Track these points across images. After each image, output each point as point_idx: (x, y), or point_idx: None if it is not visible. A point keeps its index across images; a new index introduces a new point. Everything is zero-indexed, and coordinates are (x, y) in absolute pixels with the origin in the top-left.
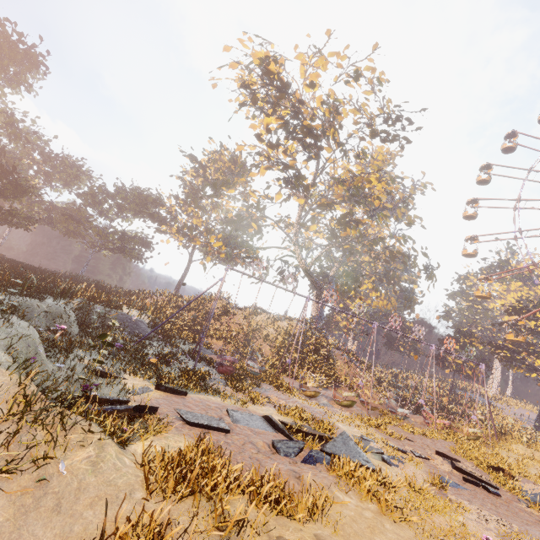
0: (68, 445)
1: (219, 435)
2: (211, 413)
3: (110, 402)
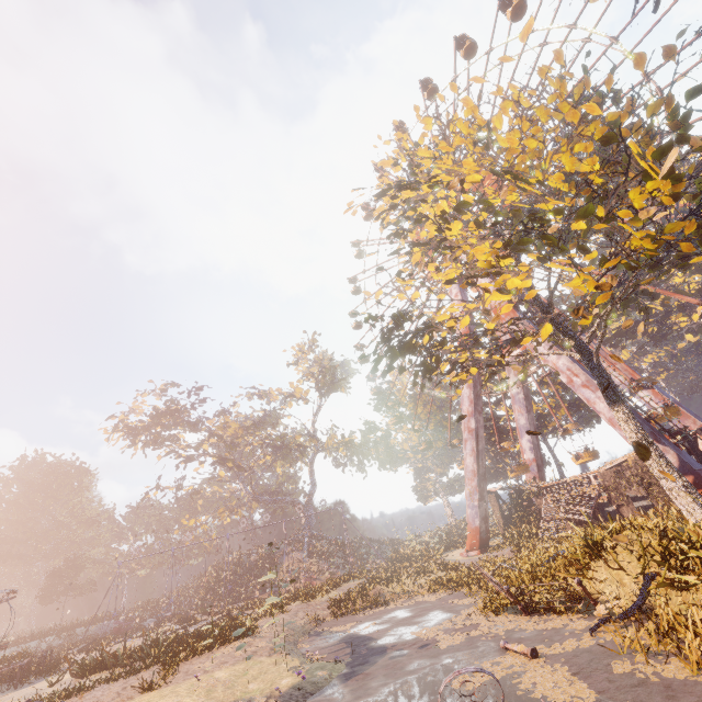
0: None
1: None
2: None
3: None
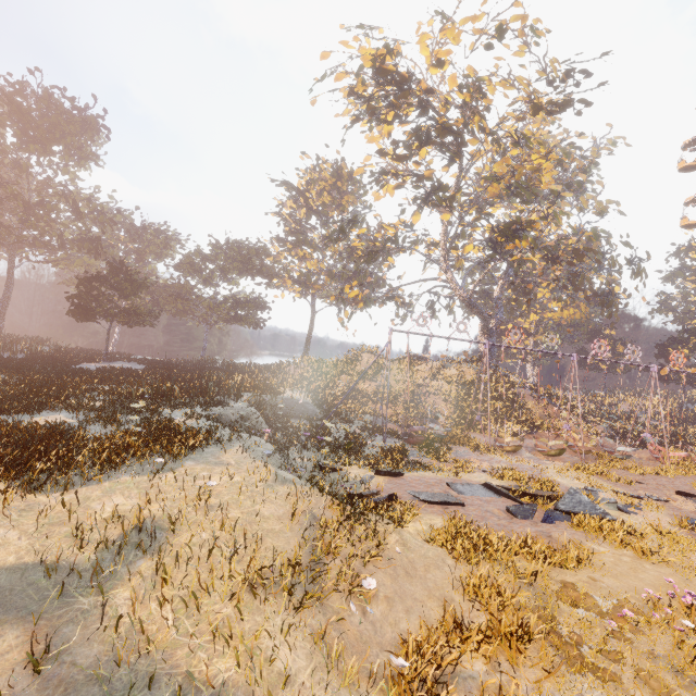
0: (379, 534)
1: (458, 509)
2: (435, 489)
3: (369, 496)
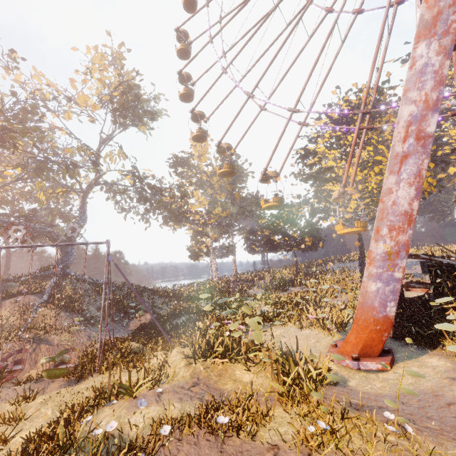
0: None
1: None
2: None
3: None
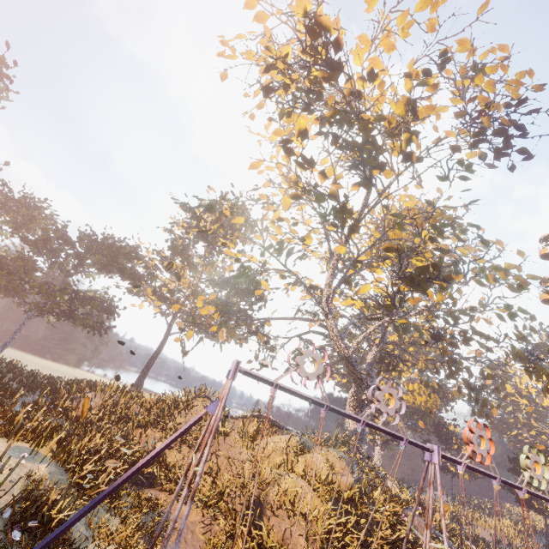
0: None
1: None
2: None
3: None
